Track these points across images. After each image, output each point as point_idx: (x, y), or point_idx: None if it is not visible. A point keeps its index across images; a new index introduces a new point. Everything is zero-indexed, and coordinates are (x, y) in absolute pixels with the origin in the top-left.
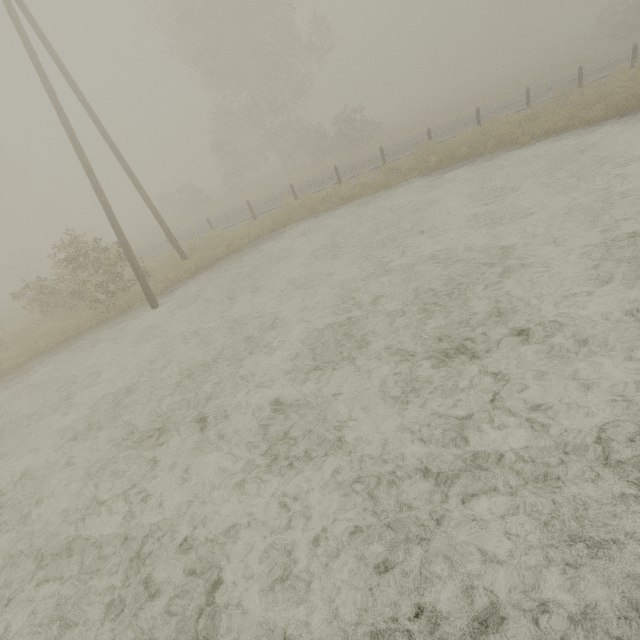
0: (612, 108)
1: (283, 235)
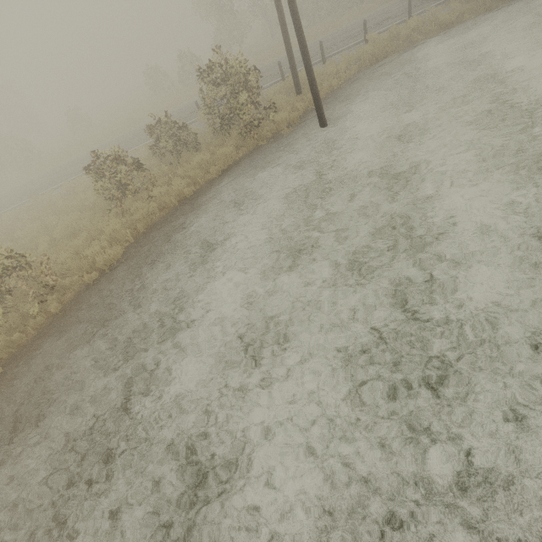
0: None
1: (399, 62)
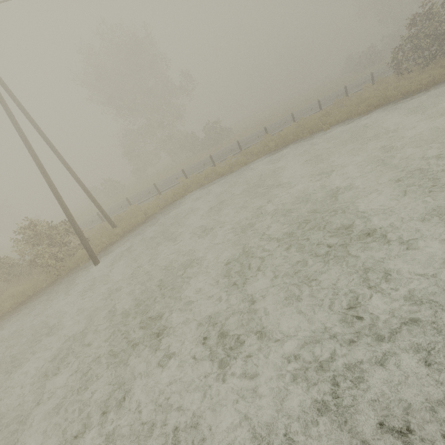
0: (371, 105)
1: (183, 202)
